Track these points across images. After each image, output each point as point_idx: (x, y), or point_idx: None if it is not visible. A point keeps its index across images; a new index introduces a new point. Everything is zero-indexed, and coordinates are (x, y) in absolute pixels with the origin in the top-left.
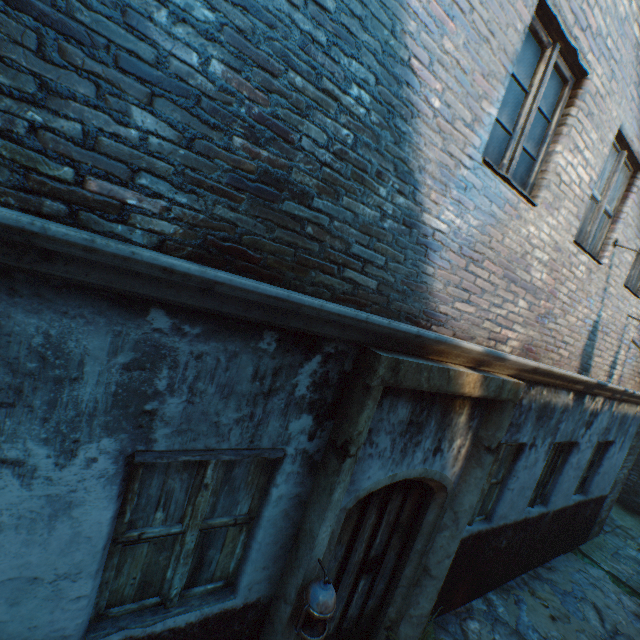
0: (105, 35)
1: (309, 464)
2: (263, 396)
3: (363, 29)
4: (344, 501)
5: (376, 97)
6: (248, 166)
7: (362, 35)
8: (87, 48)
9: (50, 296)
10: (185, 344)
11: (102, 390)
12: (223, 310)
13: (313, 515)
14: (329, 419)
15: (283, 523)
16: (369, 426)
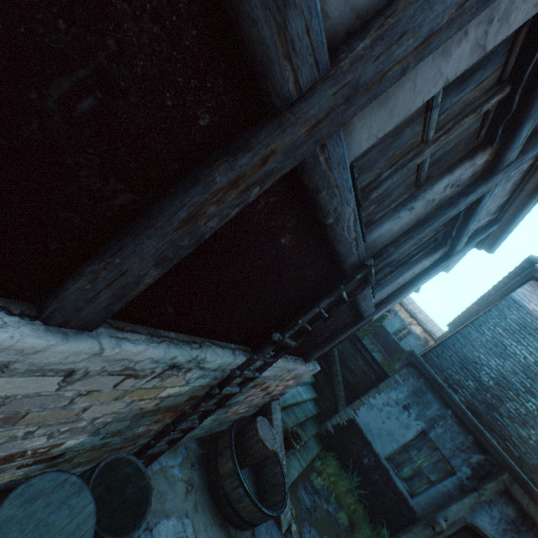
0: (471, 370)
1: (460, 486)
2: (460, 449)
3: (537, 393)
4: (465, 514)
5: (537, 408)
6: (487, 400)
7: (537, 394)
8: (467, 370)
9: (435, 394)
10: (450, 420)
11: (430, 414)
12: (464, 420)
13: (452, 501)
14: (476, 480)
15: (440, 495)
16: (491, 497)
